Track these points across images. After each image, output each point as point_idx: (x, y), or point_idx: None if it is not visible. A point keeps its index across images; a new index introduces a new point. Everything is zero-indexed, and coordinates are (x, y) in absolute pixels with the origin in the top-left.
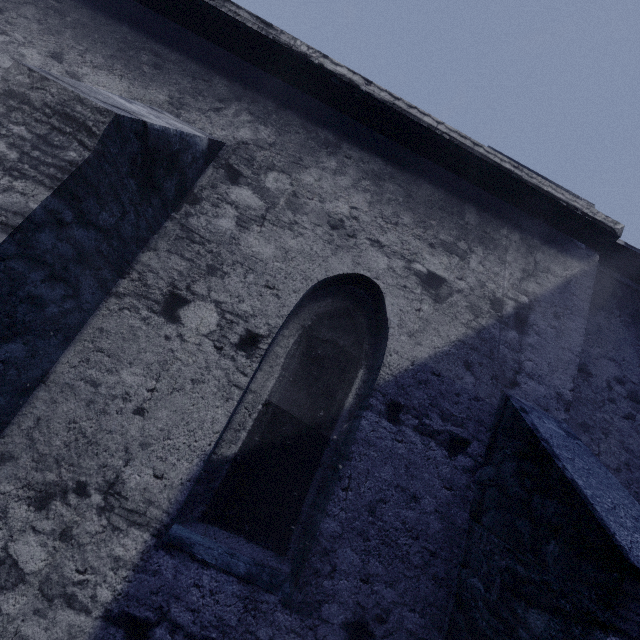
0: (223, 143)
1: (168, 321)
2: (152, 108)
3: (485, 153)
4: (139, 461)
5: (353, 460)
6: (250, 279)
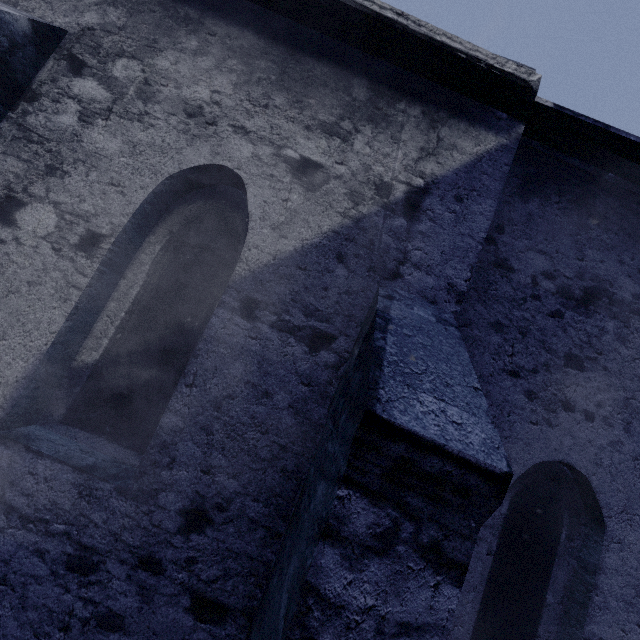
0: (63, 30)
1: (4, 225)
2: None
3: (360, 1)
4: None
5: (200, 357)
6: (93, 177)
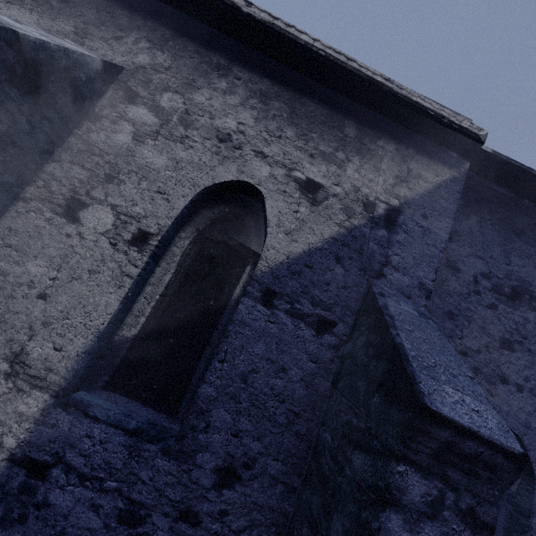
0: (122, 67)
1: (69, 222)
2: (50, 33)
3: (358, 67)
4: (41, 337)
5: (229, 338)
6: (143, 186)
